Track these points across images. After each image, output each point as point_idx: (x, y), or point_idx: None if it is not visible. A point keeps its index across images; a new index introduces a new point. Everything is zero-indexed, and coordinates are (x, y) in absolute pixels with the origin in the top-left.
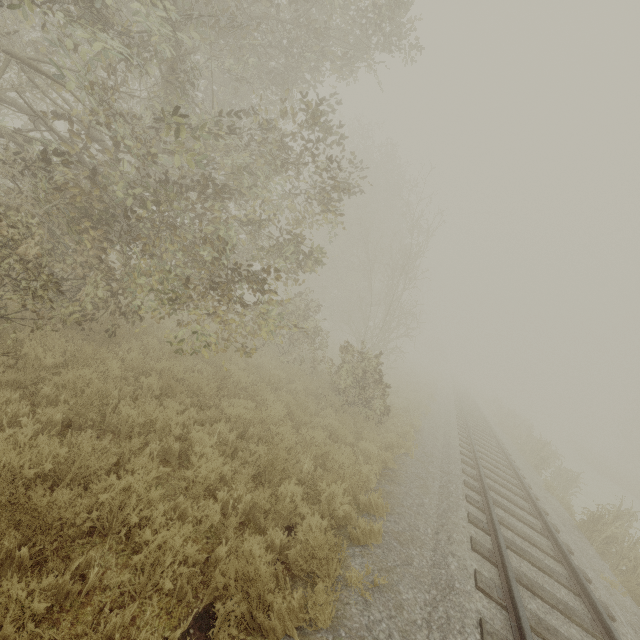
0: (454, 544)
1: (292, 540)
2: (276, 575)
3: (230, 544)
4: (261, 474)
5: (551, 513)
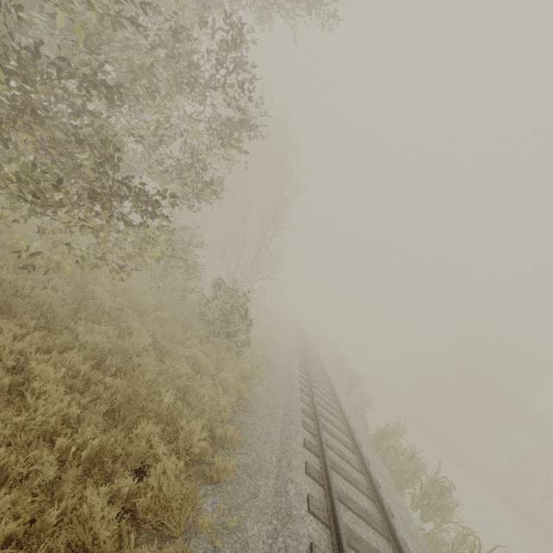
0: (293, 470)
1: (142, 486)
2: (119, 533)
3: (64, 504)
4: (115, 409)
5: (357, 431)
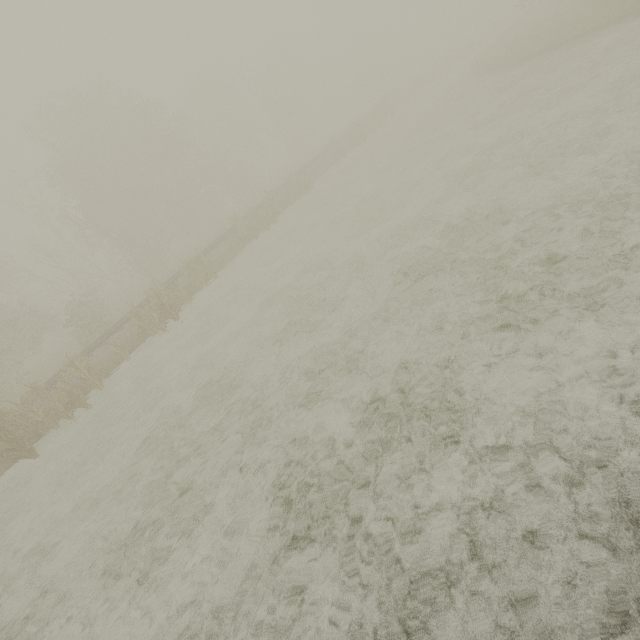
0: None
1: None
2: None
3: None
4: None
5: None
